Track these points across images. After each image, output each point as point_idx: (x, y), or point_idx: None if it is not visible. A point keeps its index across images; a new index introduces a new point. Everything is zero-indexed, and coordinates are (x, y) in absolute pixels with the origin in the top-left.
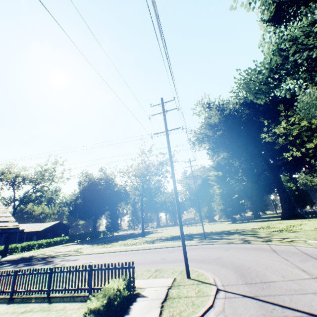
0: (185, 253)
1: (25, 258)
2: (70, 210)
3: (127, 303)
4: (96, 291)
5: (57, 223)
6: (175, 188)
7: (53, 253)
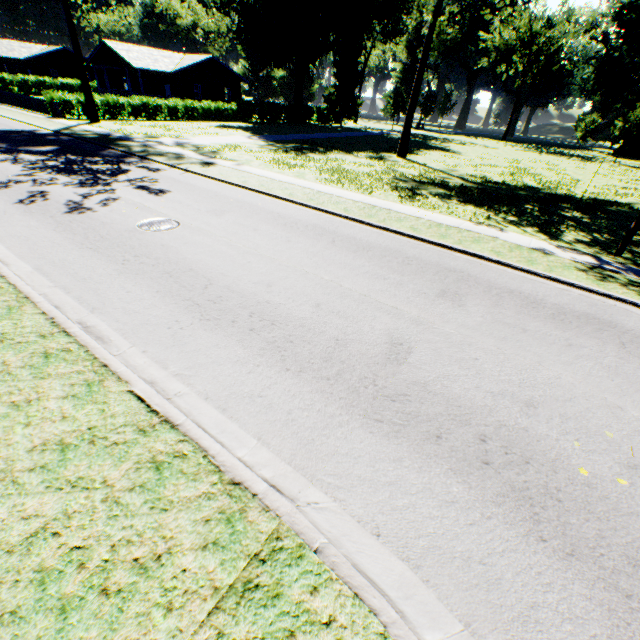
0: None
1: (98, 142)
2: (236, 28)
3: None
4: None
5: (208, 61)
6: None
7: (163, 144)
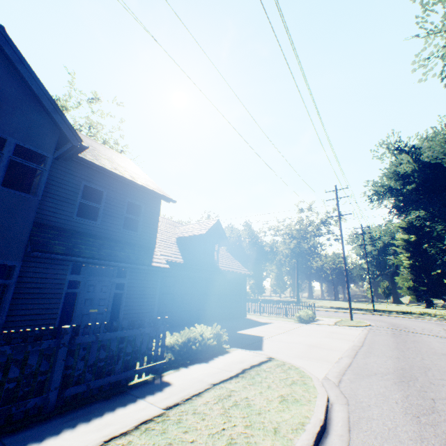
0: (350, 305)
1: None
2: None
3: (314, 320)
4: (290, 316)
5: None
6: (344, 262)
7: None
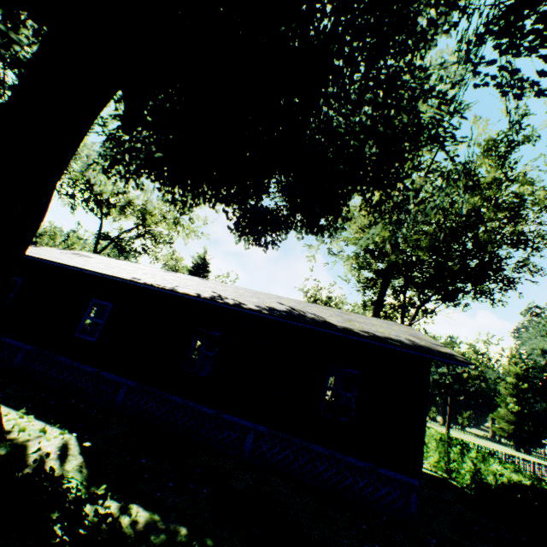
0: None
1: None
2: None
3: None
4: None
5: None
6: None
7: None
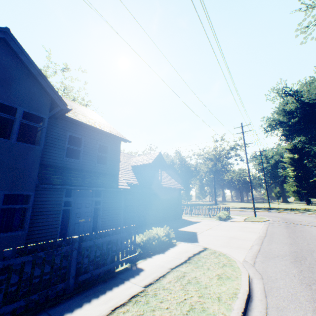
0: (254, 207)
1: None
2: None
3: (229, 218)
4: (212, 216)
5: None
6: (249, 177)
7: None
